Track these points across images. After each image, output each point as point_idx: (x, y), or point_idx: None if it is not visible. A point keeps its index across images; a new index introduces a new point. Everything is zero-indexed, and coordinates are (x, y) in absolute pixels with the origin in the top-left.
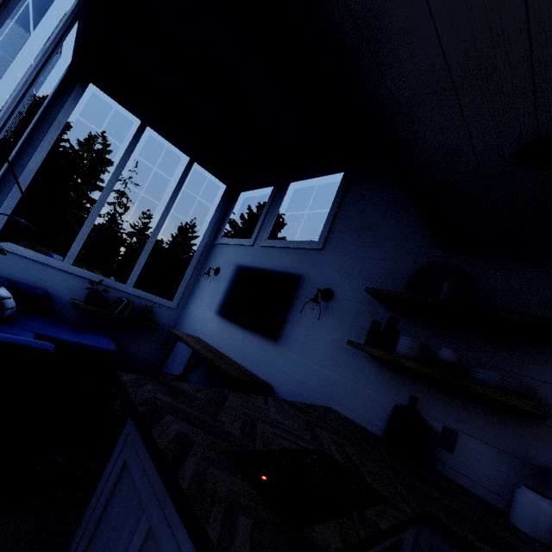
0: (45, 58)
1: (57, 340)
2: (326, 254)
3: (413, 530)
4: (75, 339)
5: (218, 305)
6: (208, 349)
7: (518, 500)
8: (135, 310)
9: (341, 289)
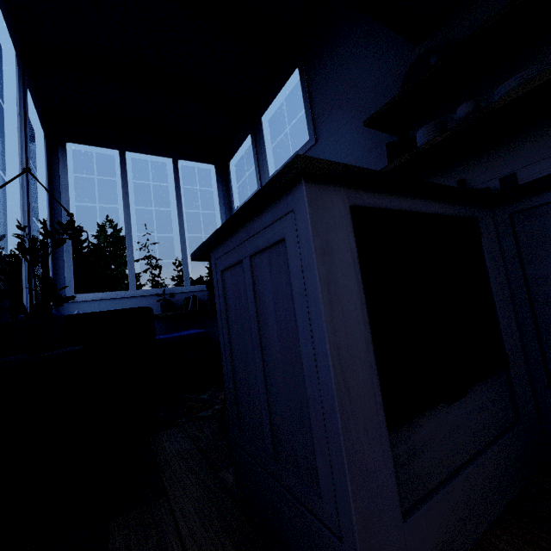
0: (23, 125)
1: (157, 340)
2: (322, 143)
3: (488, 217)
4: (170, 335)
5: None
6: None
7: None
8: (203, 303)
9: (350, 156)
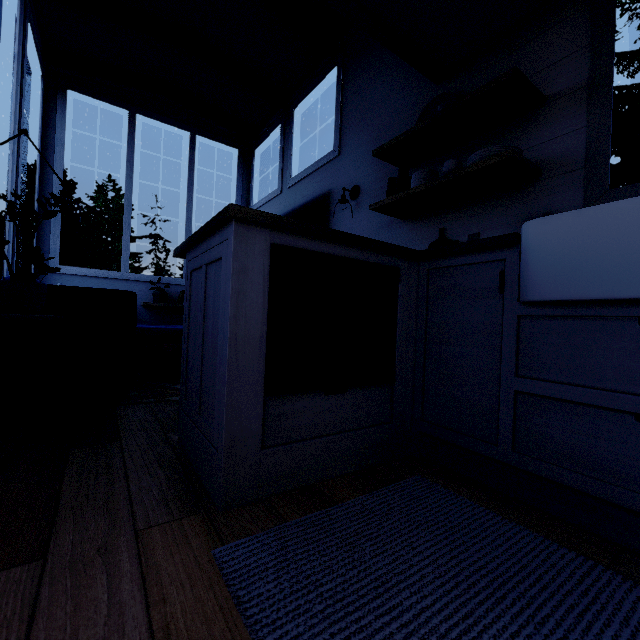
0: (20, 68)
1: (143, 329)
2: (344, 157)
3: (413, 268)
4: (158, 326)
5: None
6: None
7: None
8: None
9: (365, 179)
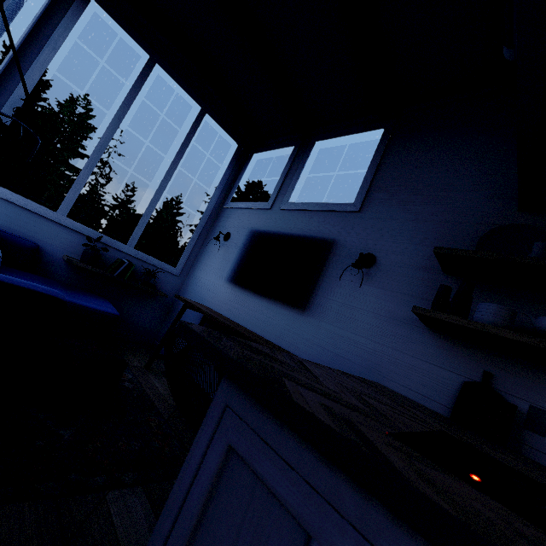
0: None
1: None
2: (364, 217)
3: None
4: (72, 299)
5: (230, 273)
6: (223, 318)
7: None
8: (136, 274)
9: (386, 254)
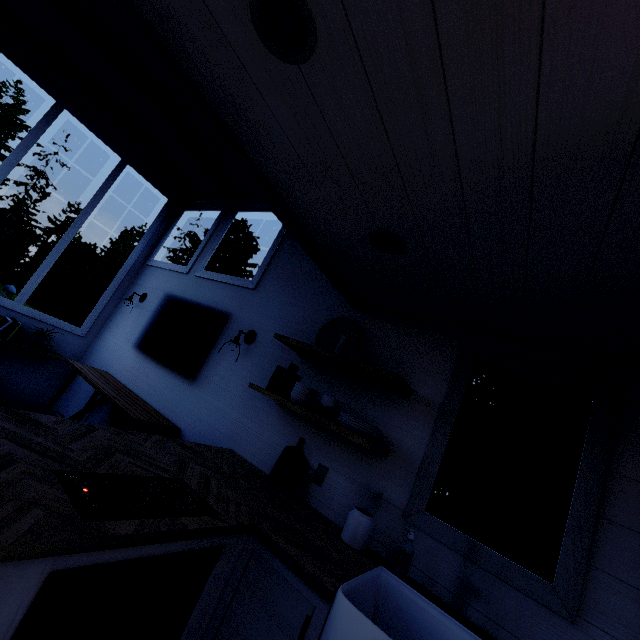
0: None
1: None
2: (257, 295)
3: (241, 540)
4: None
5: (138, 337)
6: (114, 386)
7: (348, 518)
8: (25, 333)
9: (264, 333)
